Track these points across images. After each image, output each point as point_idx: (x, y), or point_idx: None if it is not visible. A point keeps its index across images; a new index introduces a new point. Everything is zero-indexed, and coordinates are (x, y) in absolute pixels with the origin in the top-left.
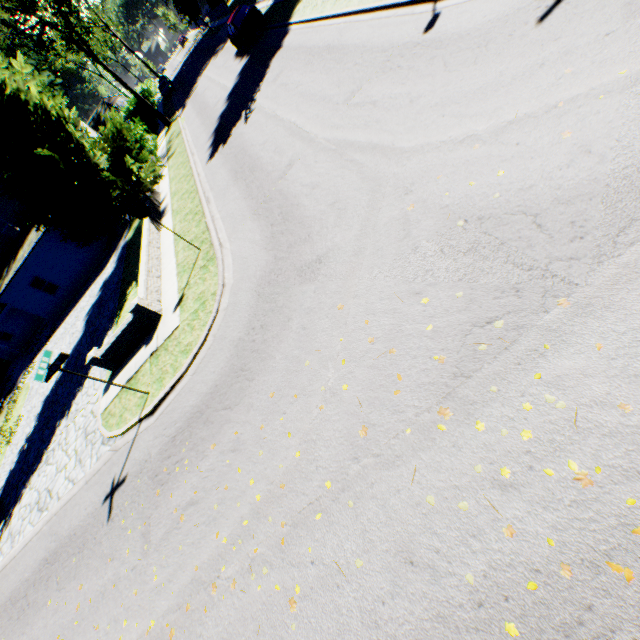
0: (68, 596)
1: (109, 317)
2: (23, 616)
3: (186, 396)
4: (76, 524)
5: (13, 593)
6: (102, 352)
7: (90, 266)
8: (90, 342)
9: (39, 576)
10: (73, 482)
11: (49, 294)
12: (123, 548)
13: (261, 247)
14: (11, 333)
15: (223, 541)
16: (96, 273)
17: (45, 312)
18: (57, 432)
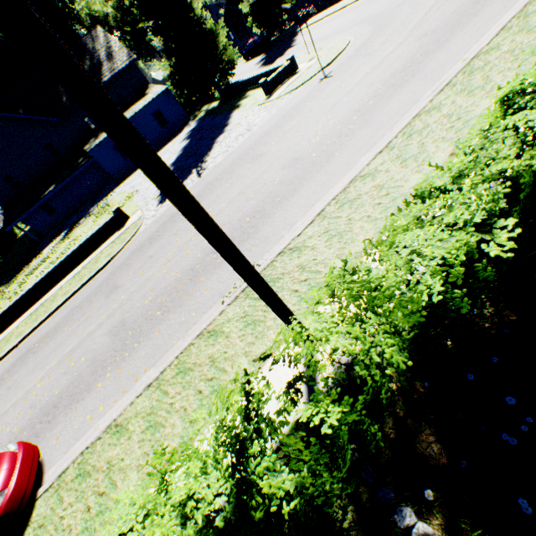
0: (324, 92)
1: (224, 117)
2: (284, 123)
3: (353, 48)
4: (300, 99)
5: (258, 138)
6: (269, 79)
7: (157, 144)
8: (210, 129)
9: (283, 118)
10: (276, 109)
11: (123, 158)
12: (355, 65)
13: (361, 25)
14: (55, 208)
15: (419, 19)
16: (166, 143)
17: (114, 172)
18: (219, 139)
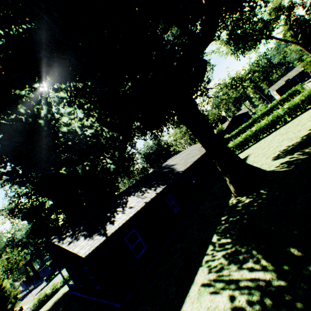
0: None
1: None
2: None
3: None
4: None
5: None
6: None
7: None
8: None
9: None
10: None
11: None
12: None
13: None
14: None
15: None
16: None
17: None
18: None
